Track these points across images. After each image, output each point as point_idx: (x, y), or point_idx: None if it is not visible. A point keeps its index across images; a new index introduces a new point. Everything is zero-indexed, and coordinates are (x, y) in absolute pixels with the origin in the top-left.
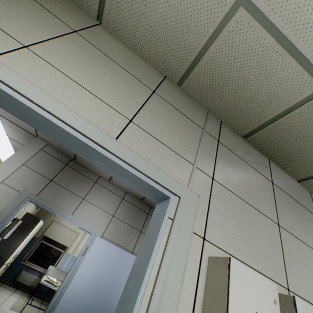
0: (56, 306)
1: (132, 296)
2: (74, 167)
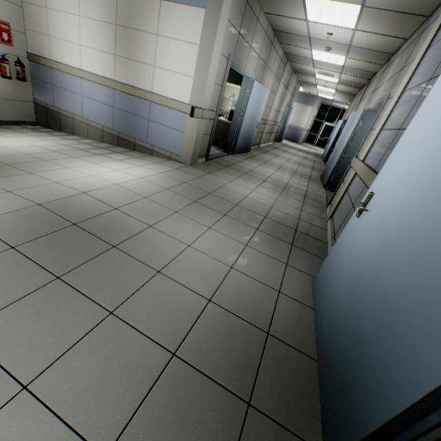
0: (240, 126)
1: (362, 135)
2: (250, 3)
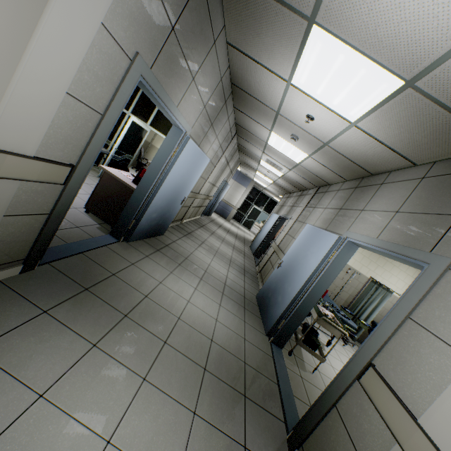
0: (150, 199)
1: (335, 273)
2: None
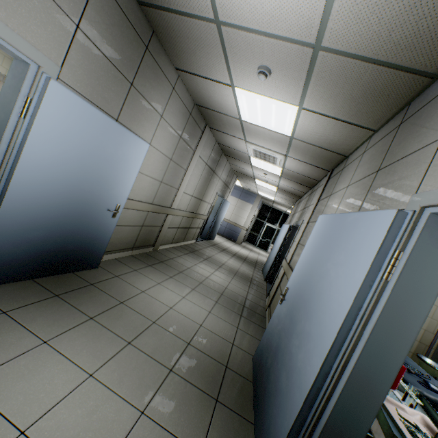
0: None
1: (414, 313)
2: None
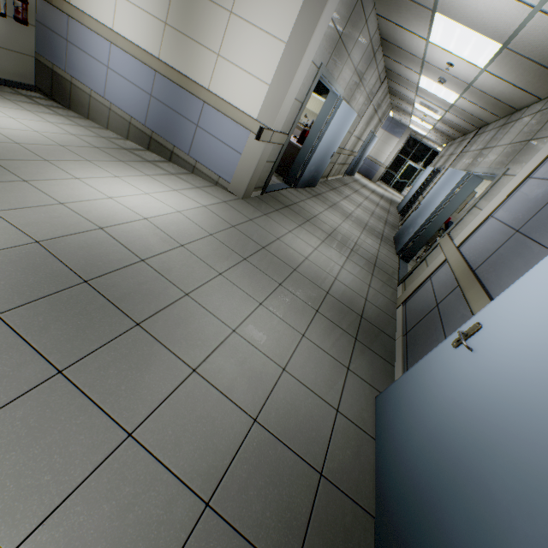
0: (311, 155)
1: (458, 203)
2: None
